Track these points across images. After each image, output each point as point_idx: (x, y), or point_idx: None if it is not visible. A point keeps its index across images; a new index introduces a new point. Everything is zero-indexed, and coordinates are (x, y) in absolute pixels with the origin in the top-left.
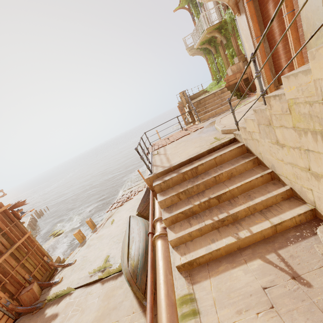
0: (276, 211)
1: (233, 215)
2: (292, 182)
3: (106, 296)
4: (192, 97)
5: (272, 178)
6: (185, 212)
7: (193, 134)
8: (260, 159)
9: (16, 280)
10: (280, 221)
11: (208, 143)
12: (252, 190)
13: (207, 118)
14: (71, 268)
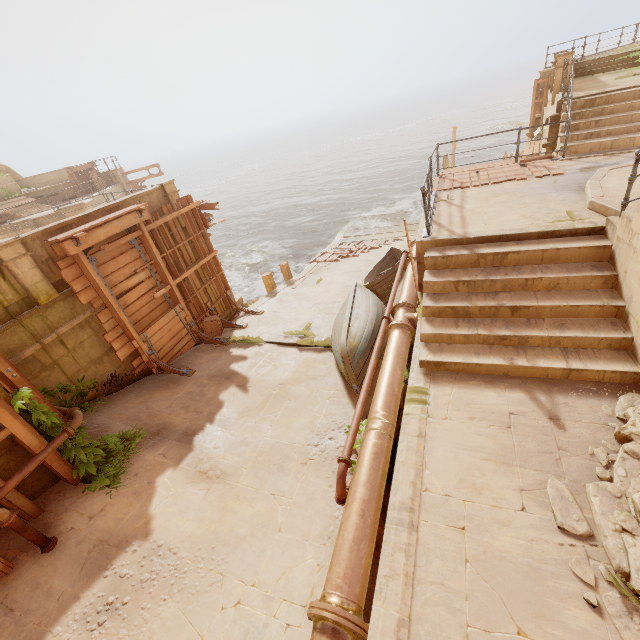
0: (586, 356)
1: (522, 337)
2: (639, 331)
3: (304, 364)
4: (587, 66)
5: (616, 316)
6: (457, 309)
7: (533, 184)
8: (619, 281)
9: (199, 304)
10: (581, 368)
11: (550, 218)
12: (573, 319)
13: (585, 153)
14: (258, 318)
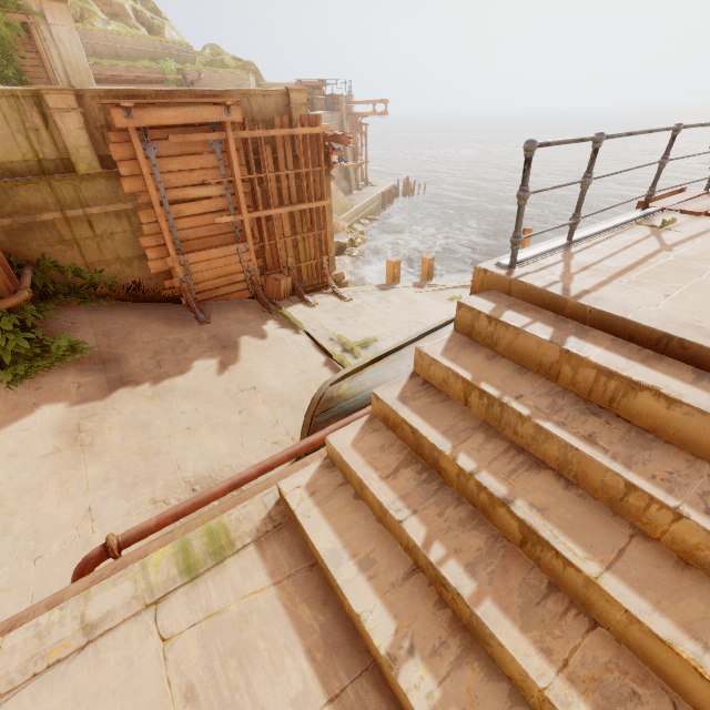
0: None
1: (479, 622)
2: None
3: (307, 382)
4: None
5: None
6: (421, 439)
7: None
8: None
9: (278, 255)
10: None
11: None
12: None
13: None
14: (337, 303)
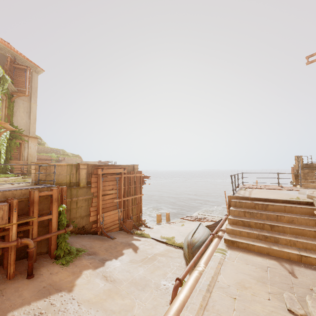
0: (310, 252)
1: (275, 238)
2: None
3: (167, 250)
4: (314, 165)
5: None
6: (244, 221)
7: (284, 191)
8: None
9: (127, 213)
10: (307, 255)
11: (288, 198)
12: (302, 236)
13: (311, 187)
14: (149, 229)
